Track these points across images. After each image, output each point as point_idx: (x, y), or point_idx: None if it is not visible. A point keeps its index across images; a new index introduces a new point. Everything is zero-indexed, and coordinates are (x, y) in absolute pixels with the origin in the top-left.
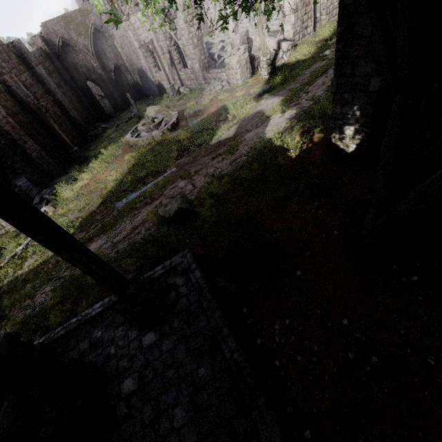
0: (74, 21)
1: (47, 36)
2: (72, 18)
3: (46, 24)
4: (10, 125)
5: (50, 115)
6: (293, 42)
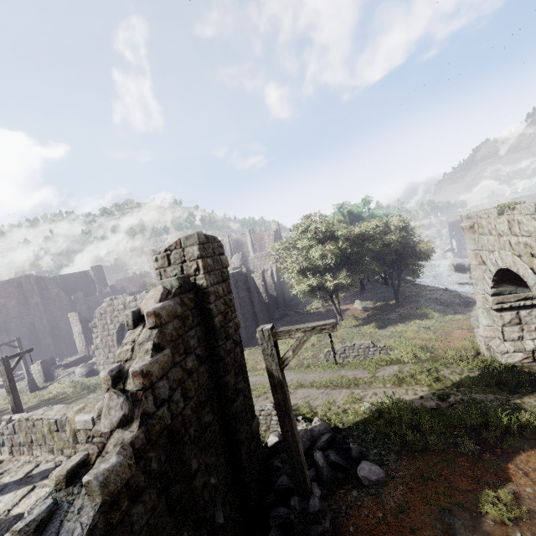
0: (135, 279)
1: (116, 285)
2: (134, 278)
3: (119, 280)
4: (2, 342)
5: (60, 333)
6: (82, 372)
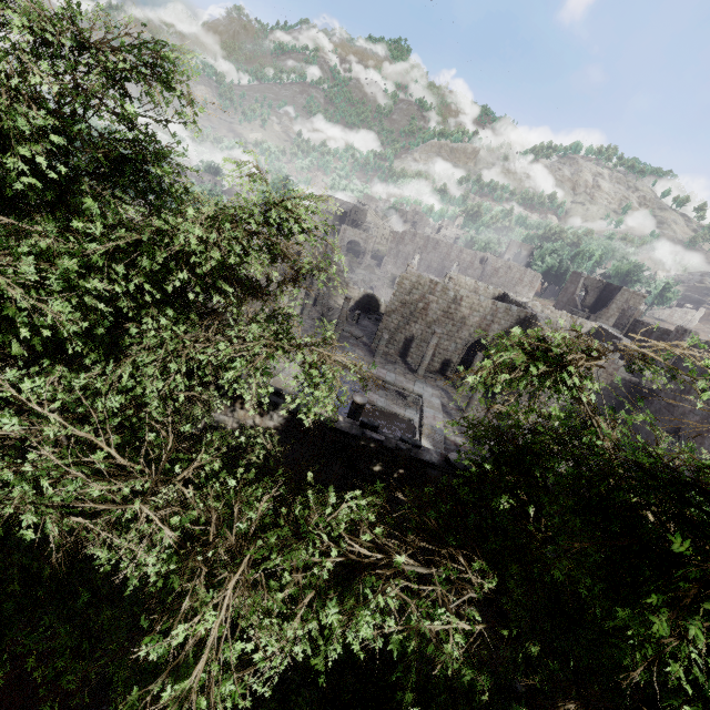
0: None
1: None
2: None
3: None
4: None
5: None
6: None
